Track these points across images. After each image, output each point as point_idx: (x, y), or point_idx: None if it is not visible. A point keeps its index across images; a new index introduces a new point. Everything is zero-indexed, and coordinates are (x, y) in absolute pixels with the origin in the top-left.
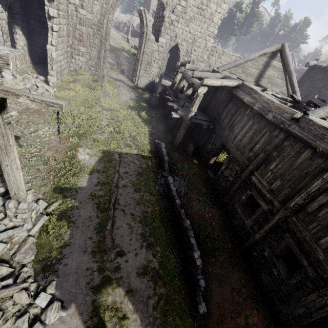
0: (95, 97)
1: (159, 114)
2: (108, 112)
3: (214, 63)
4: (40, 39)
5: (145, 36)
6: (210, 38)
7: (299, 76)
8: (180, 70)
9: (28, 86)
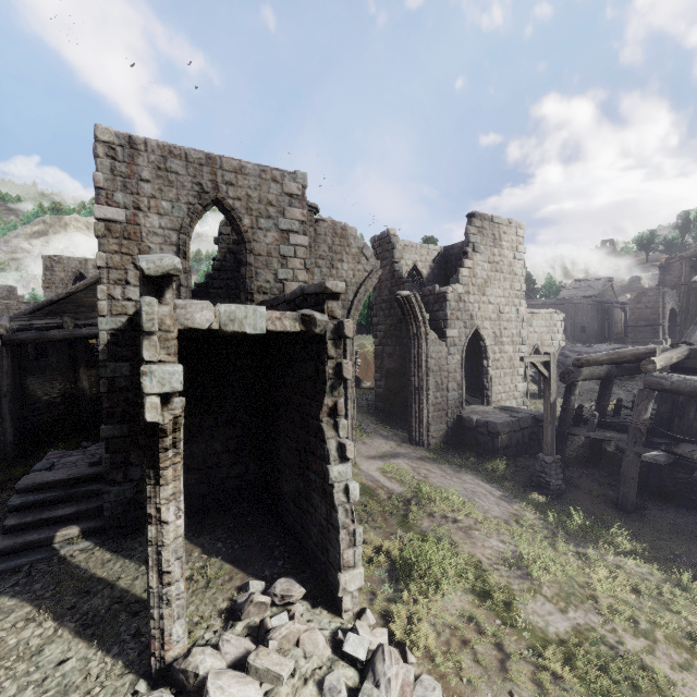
0: (462, 557)
1: (599, 506)
2: (592, 606)
3: (526, 336)
4: (197, 443)
5: (423, 338)
6: (520, 299)
7: (565, 309)
8: (580, 378)
9: (343, 692)
